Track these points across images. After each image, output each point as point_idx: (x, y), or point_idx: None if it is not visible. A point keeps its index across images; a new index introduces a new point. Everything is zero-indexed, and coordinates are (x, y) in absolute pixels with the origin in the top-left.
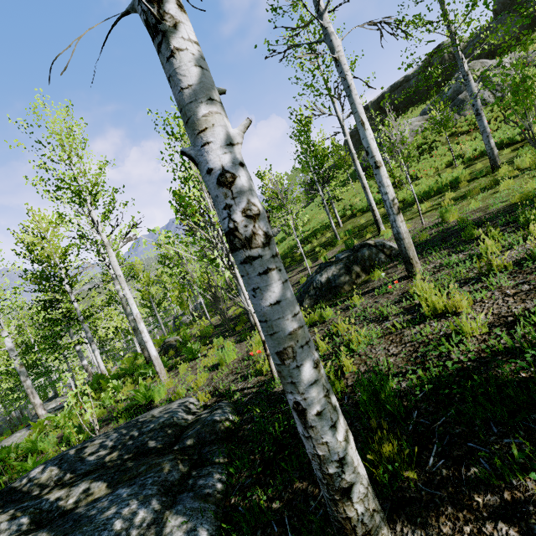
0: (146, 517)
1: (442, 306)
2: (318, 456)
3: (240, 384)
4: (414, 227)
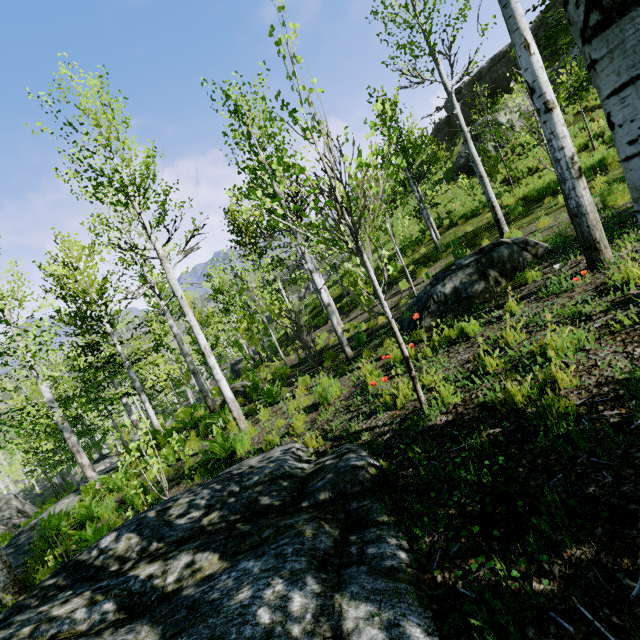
0: (308, 605)
1: None
2: None
3: (364, 423)
4: (557, 222)
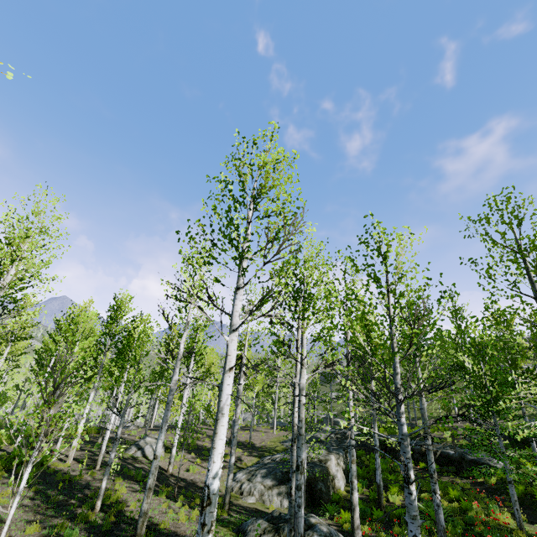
0: None
1: None
2: None
3: None
4: None
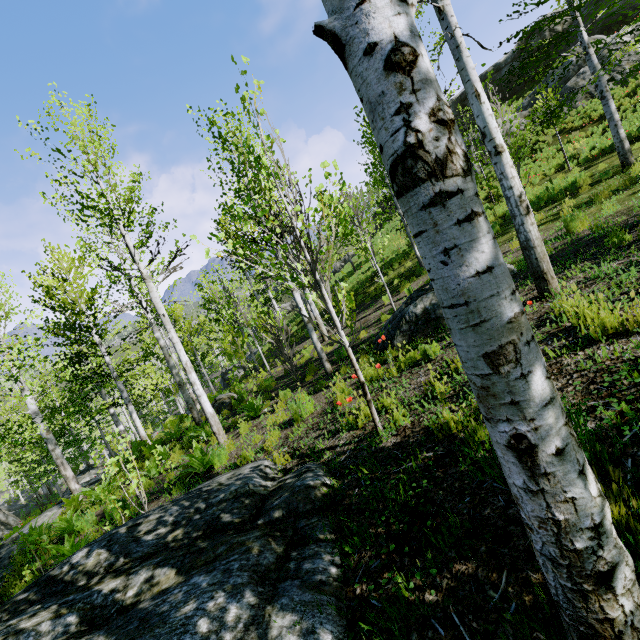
0: (241, 615)
1: (614, 324)
2: (555, 522)
3: (328, 442)
4: None
